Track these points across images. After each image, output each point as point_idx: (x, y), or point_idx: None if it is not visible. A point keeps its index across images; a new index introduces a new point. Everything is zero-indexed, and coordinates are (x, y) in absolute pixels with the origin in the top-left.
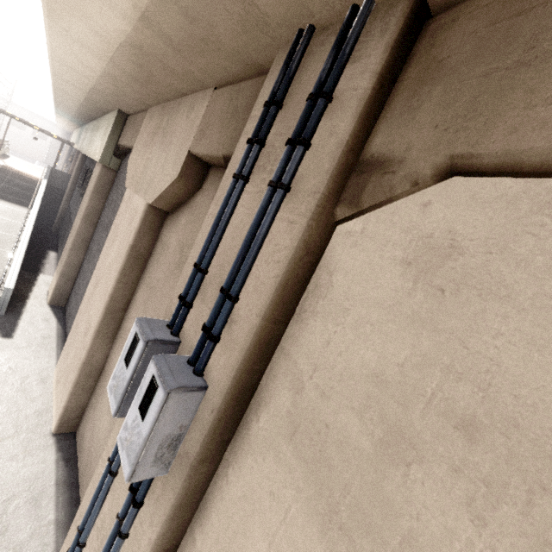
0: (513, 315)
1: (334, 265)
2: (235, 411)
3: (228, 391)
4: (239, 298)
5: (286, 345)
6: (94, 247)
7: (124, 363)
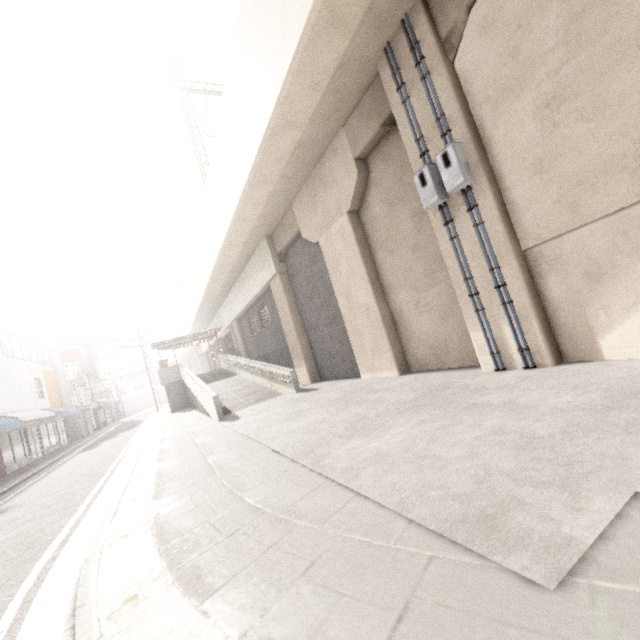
0: (505, 6)
1: (463, 70)
2: (477, 139)
3: (468, 130)
4: (444, 113)
5: (472, 105)
6: (312, 318)
7: (423, 188)
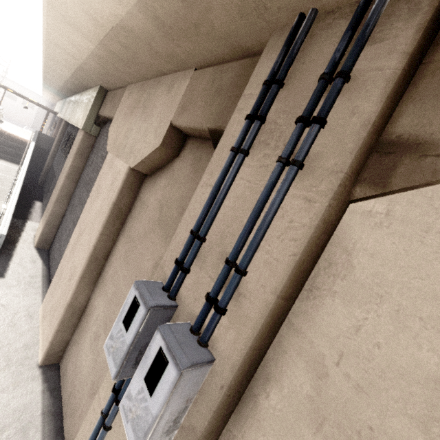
0: None
1: (352, 244)
2: (242, 385)
3: (240, 367)
4: (247, 272)
5: (296, 321)
6: (76, 200)
7: (123, 325)
